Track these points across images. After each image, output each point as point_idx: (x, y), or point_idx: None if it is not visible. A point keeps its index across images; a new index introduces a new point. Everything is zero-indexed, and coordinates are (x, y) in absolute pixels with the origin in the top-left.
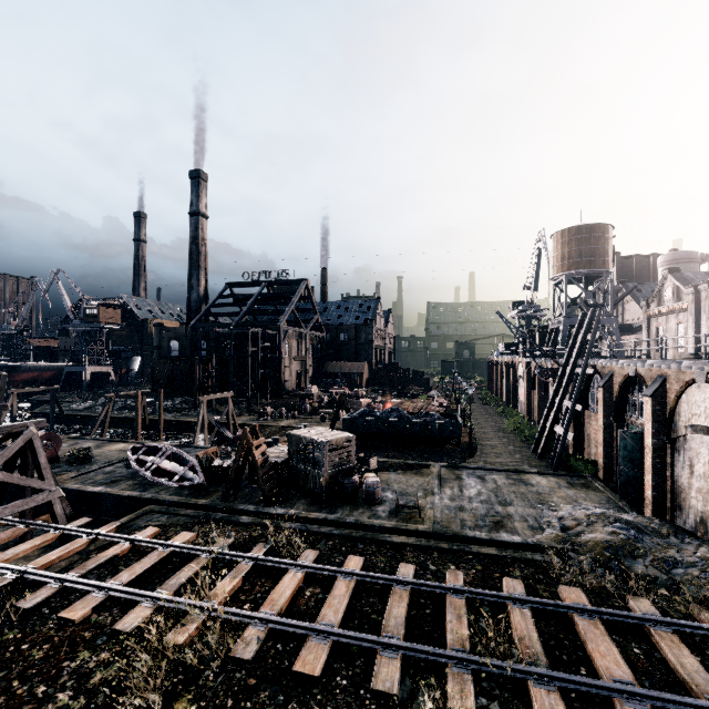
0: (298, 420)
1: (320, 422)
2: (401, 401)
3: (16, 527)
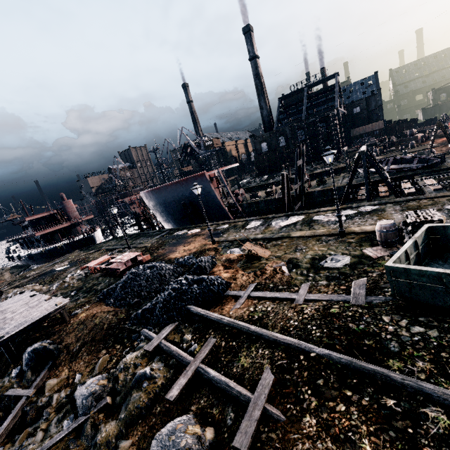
0: (382, 156)
1: (401, 152)
2: (440, 130)
3: (380, 187)
